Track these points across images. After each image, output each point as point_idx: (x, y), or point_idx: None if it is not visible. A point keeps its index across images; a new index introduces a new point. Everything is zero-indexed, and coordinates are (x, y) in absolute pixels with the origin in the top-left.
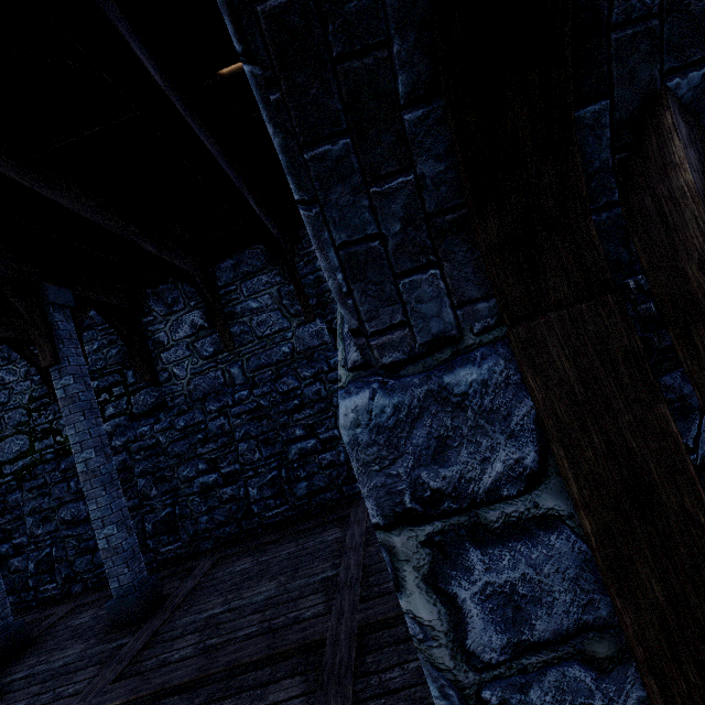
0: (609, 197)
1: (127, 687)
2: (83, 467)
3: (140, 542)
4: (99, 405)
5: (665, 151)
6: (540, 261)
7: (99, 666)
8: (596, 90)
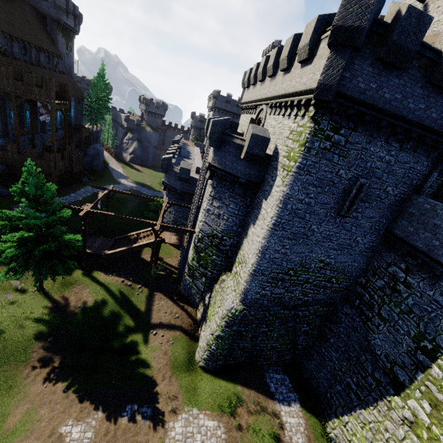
0: None
1: None
2: None
3: None
4: None
5: None
6: None
7: None
8: None
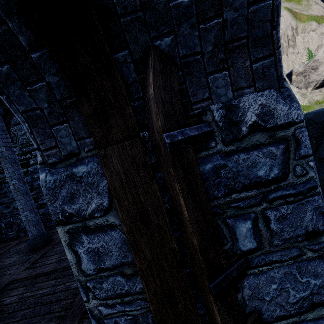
0: (138, 95)
1: (27, 273)
2: (13, 187)
3: (47, 217)
4: (27, 159)
5: (149, 77)
6: (109, 122)
7: (21, 264)
8: (121, 45)
